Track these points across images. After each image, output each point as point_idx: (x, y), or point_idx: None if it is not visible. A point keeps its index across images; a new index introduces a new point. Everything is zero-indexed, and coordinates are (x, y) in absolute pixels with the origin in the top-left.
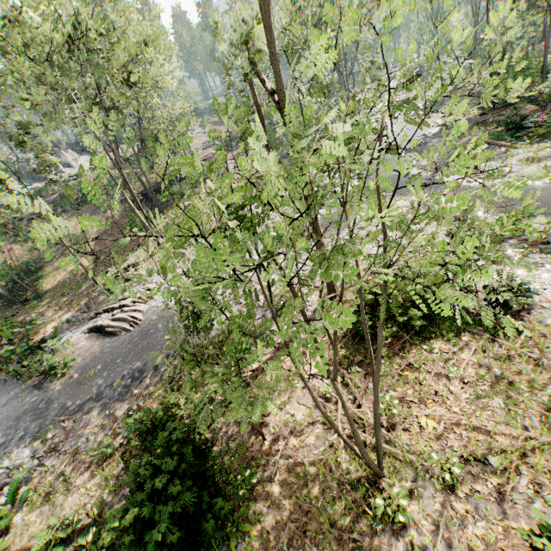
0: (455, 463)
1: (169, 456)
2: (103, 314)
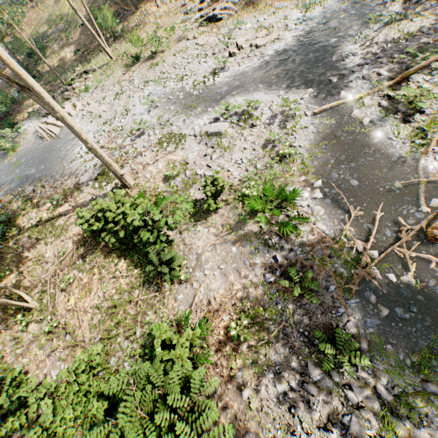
0: (53, 326)
1: None
2: (50, 116)
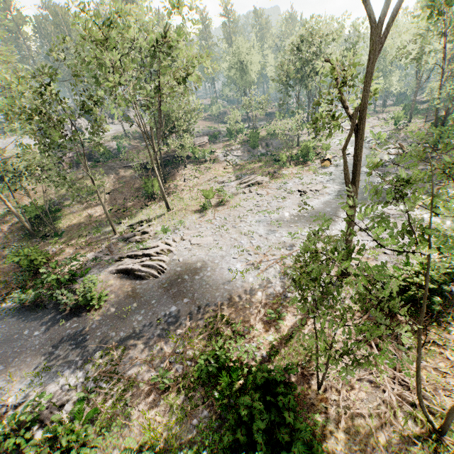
0: None
1: (280, 395)
2: (126, 259)
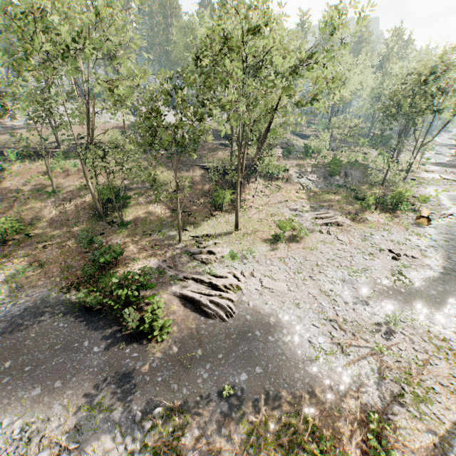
0: None
1: None
2: (190, 281)
